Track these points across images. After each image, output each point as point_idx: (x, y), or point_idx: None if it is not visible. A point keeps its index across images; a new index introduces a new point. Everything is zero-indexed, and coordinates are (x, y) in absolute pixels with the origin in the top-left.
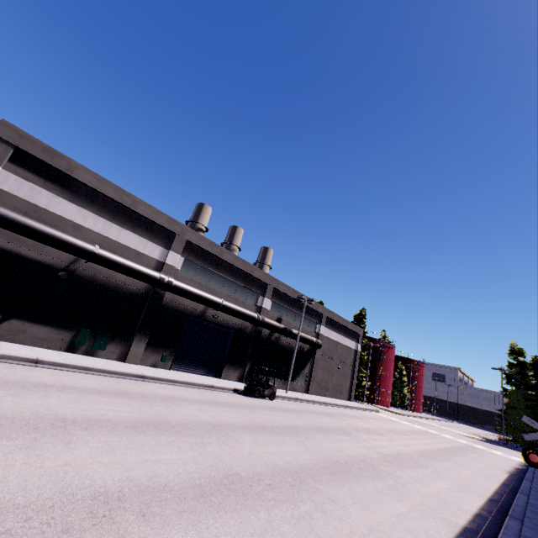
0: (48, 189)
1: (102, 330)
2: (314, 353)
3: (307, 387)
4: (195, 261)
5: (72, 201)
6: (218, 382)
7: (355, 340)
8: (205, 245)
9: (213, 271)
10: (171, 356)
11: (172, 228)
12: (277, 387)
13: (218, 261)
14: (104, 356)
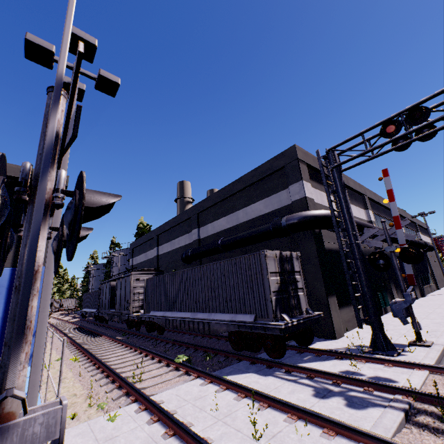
0: (322, 191)
1: (382, 290)
2: (426, 256)
3: (435, 284)
4: (373, 212)
5: (331, 194)
6: (439, 300)
7: (428, 236)
8: (372, 196)
9: (379, 216)
10: (401, 294)
11: (361, 191)
12: (429, 292)
13: (377, 206)
14: (388, 310)
